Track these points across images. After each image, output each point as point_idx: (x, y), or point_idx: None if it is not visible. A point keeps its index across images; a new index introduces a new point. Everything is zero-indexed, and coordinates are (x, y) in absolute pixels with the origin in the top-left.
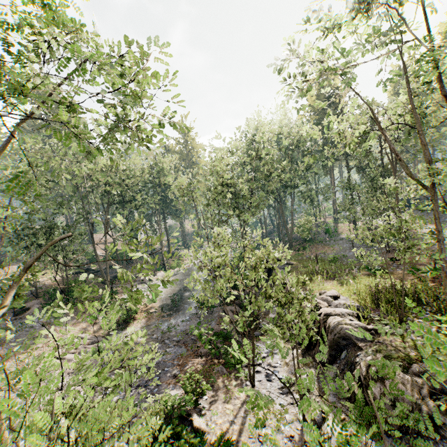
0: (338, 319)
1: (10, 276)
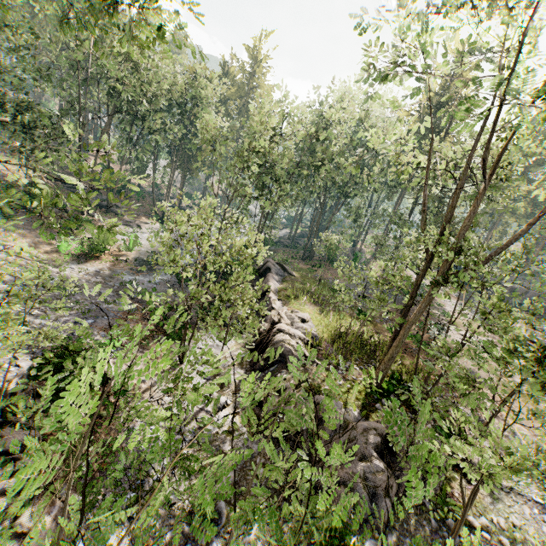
0: (285, 337)
1: None
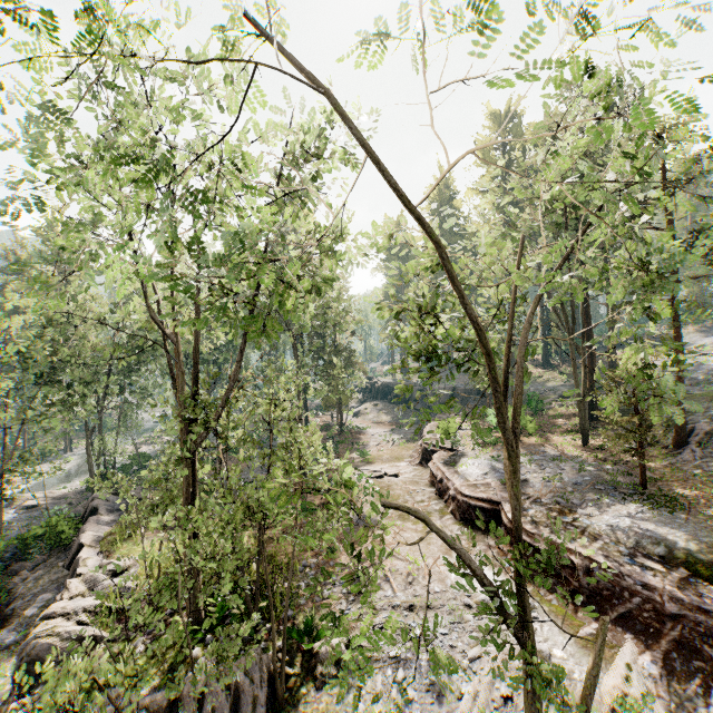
0: (48, 626)
1: None
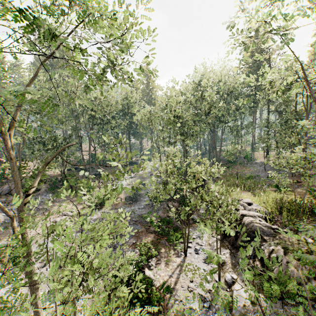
0: (251, 219)
1: (37, 168)
